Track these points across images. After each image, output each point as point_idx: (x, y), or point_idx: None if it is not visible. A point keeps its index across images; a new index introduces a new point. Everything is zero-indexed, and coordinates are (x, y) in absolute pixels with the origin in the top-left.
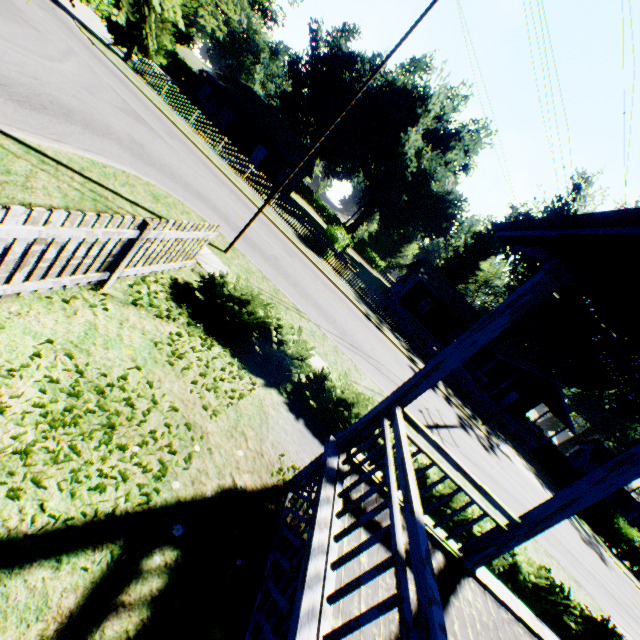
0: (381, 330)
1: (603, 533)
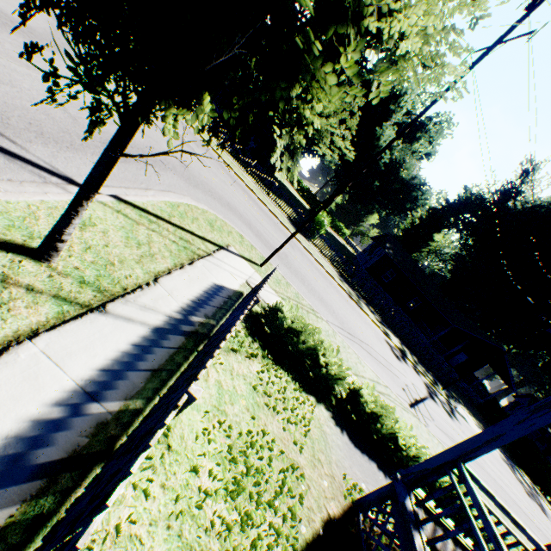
0: (361, 307)
1: (540, 483)
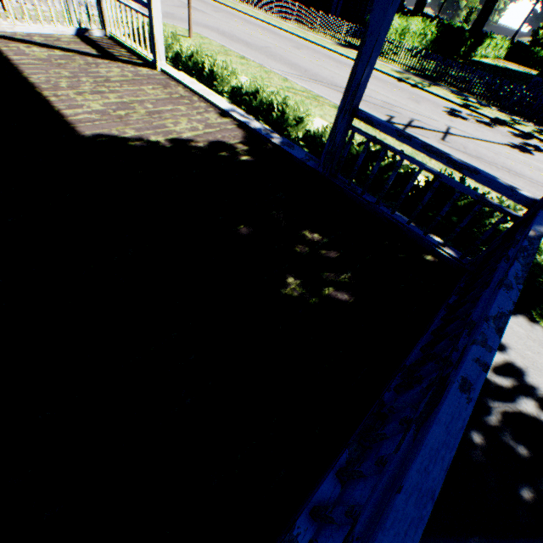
0: (419, 87)
1: None
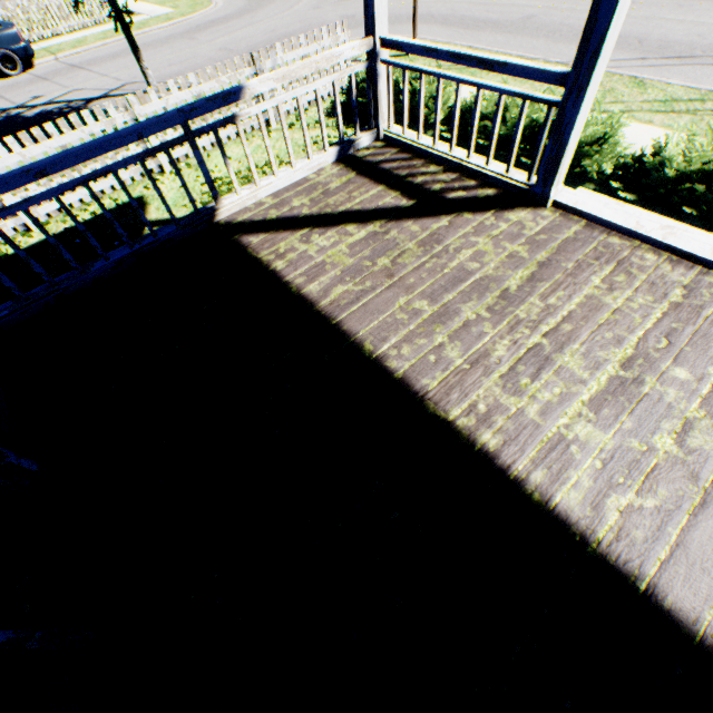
0: None
1: None
